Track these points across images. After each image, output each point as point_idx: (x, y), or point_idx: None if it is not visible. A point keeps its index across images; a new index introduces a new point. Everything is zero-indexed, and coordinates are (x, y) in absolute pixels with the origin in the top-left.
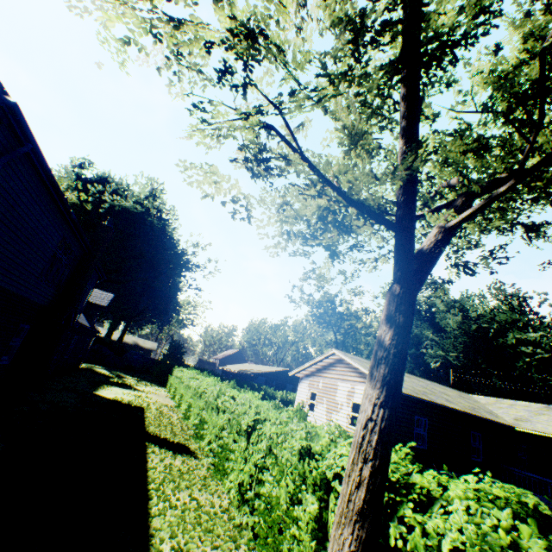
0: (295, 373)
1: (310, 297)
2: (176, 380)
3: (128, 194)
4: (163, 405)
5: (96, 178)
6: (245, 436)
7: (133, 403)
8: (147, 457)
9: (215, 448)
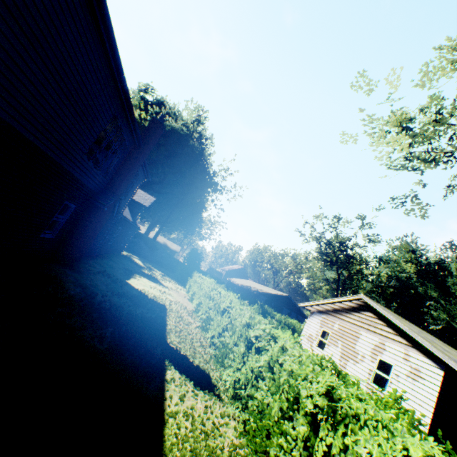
0: (305, 306)
1: (321, 235)
2: (195, 284)
3: (177, 117)
4: (182, 307)
5: (155, 102)
6: (304, 416)
7: (157, 299)
8: (165, 389)
9: (244, 395)
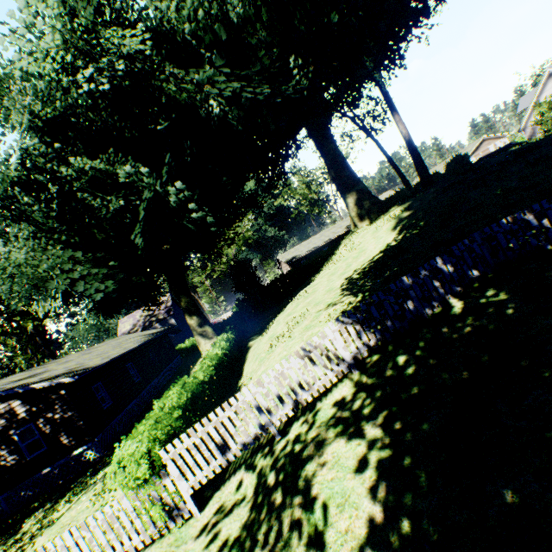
0: None
1: None
2: None
3: None
4: None
5: None
6: None
7: None
8: None
9: None
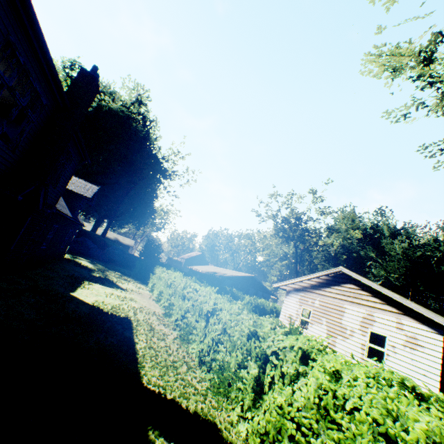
0: (280, 285)
1: (277, 212)
2: (160, 282)
3: (115, 97)
4: (150, 313)
5: None
6: None
7: (117, 312)
8: None
9: None
